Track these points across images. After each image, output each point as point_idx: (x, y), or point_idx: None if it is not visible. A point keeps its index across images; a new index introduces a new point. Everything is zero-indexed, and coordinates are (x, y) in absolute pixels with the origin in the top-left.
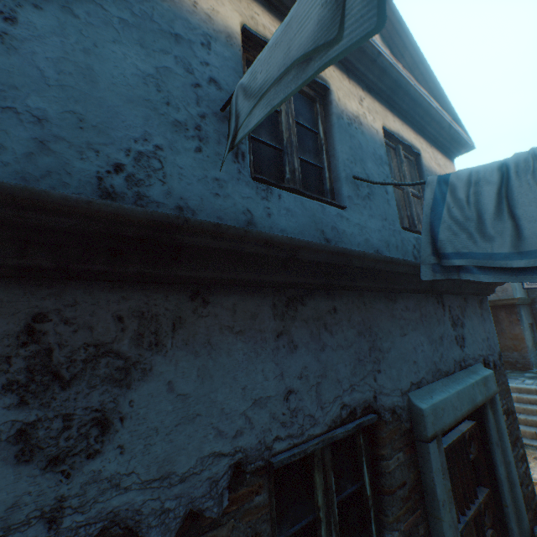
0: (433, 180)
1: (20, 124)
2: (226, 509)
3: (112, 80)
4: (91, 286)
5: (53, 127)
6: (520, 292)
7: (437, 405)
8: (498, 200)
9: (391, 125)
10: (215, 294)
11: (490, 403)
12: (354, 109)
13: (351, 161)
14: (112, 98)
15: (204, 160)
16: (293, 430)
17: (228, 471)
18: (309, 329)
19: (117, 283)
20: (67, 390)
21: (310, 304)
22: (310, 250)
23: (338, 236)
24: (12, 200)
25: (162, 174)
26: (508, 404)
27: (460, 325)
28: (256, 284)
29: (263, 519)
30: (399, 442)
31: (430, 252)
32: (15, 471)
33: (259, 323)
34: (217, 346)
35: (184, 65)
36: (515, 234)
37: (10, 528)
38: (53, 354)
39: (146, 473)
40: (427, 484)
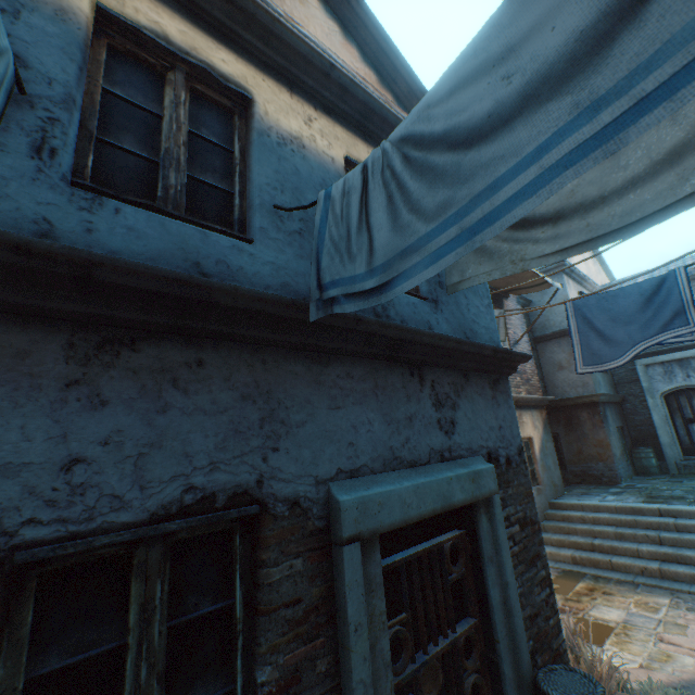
0: (322, 196)
1: None
2: None
3: None
4: None
5: None
6: (606, 388)
7: (371, 498)
8: (360, 209)
9: (362, 156)
10: None
11: (487, 506)
12: (295, 129)
13: (275, 187)
14: None
15: None
16: (71, 513)
17: None
18: (139, 382)
19: None
20: None
21: (149, 350)
22: (119, 270)
23: (229, 273)
24: None
25: None
26: (526, 511)
27: (450, 407)
28: (31, 312)
29: None
30: (299, 545)
31: (314, 284)
32: None
33: (33, 364)
34: None
35: None
36: (369, 248)
37: None
38: None
39: None
40: (340, 603)
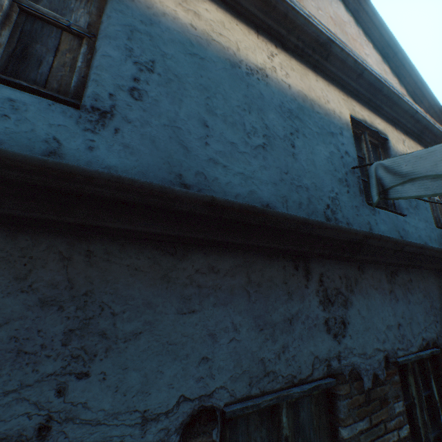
0: None
1: (303, 192)
2: (385, 377)
3: (319, 164)
4: (330, 262)
5: (310, 191)
6: None
7: None
8: None
9: None
10: (364, 267)
11: None
12: (401, 149)
13: None
14: (320, 173)
15: (350, 197)
16: (403, 346)
17: (383, 359)
18: (401, 290)
19: (336, 261)
20: (332, 307)
21: (399, 275)
22: (409, 246)
23: (405, 234)
24: (334, 230)
25: (339, 207)
26: None
27: None
28: (379, 263)
29: (399, 389)
30: None
31: None
32: (327, 336)
33: (382, 284)
34: (369, 294)
35: (336, 148)
36: None
37: (330, 358)
38: (327, 291)
39: (358, 350)
40: None
